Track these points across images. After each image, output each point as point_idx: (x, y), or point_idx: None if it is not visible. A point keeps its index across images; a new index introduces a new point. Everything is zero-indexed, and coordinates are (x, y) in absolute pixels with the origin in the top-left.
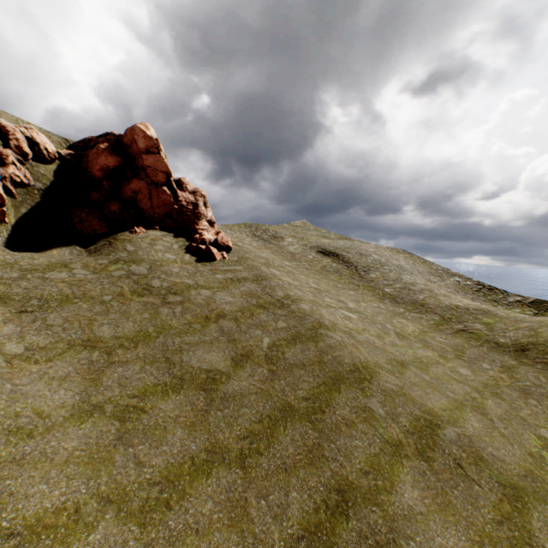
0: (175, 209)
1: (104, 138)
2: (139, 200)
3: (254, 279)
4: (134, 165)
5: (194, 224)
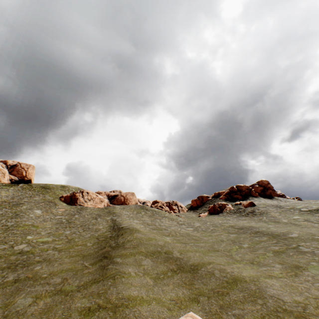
0: (278, 195)
1: (253, 185)
2: (271, 194)
3: (318, 200)
4: (265, 188)
5: (285, 197)
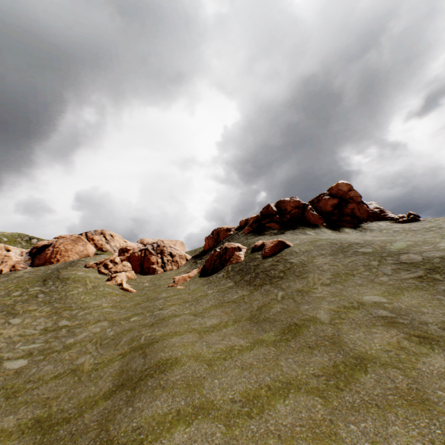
0: (370, 212)
1: (320, 196)
2: (355, 212)
3: None
4: (343, 200)
5: (385, 215)
